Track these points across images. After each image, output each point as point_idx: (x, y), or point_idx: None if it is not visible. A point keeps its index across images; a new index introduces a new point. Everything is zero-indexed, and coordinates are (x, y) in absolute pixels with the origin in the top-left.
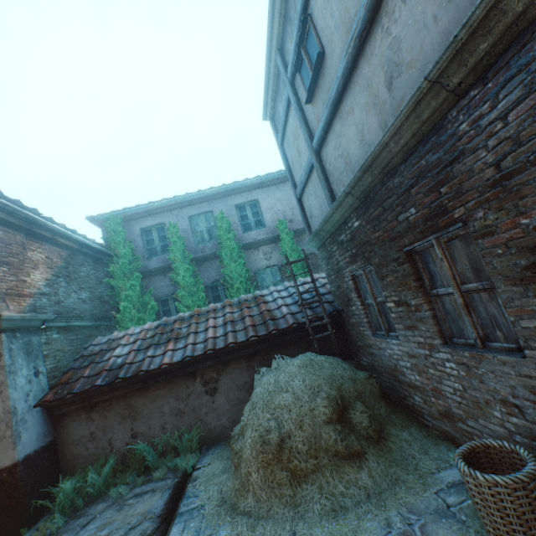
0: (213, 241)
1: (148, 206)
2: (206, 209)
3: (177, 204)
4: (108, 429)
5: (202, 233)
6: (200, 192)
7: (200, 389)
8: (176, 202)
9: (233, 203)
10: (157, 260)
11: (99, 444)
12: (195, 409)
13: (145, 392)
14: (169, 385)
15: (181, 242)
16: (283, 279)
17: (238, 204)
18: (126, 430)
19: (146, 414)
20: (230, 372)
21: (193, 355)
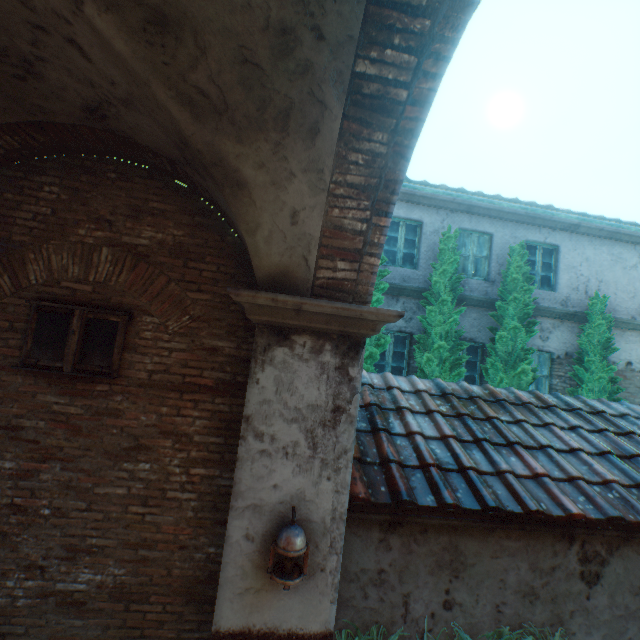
0: (477, 279)
1: (415, 187)
2: (485, 228)
3: (452, 203)
4: (408, 574)
5: (465, 260)
6: (493, 199)
7: (573, 565)
8: (453, 199)
9: (524, 237)
10: (394, 272)
11: (386, 595)
12: (555, 599)
13: (484, 533)
14: (526, 538)
15: (457, 264)
16: (553, 376)
17: (530, 241)
18: (436, 588)
19: (476, 573)
20: (627, 556)
21: (624, 518)
